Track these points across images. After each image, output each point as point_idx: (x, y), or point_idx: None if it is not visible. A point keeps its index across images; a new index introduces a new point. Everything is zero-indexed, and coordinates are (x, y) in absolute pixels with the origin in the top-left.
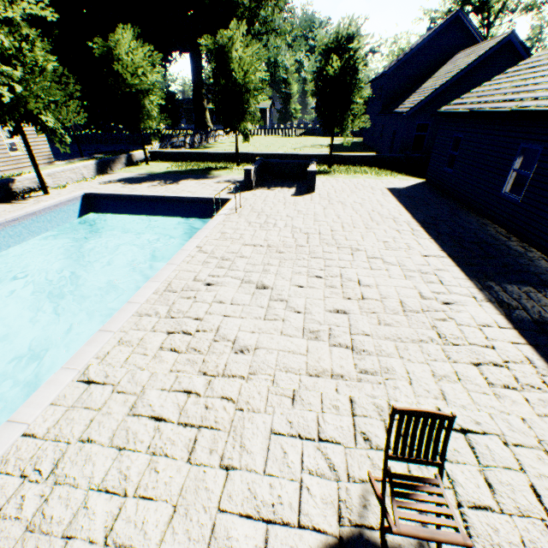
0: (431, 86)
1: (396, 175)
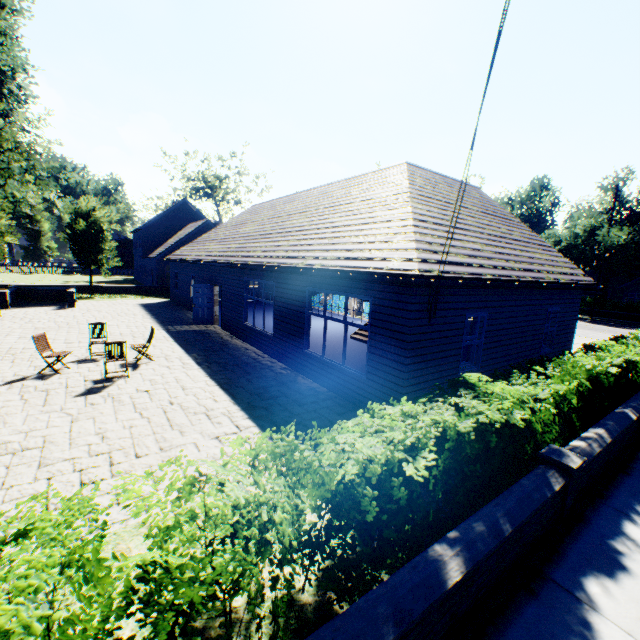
0: (171, 242)
1: (151, 298)
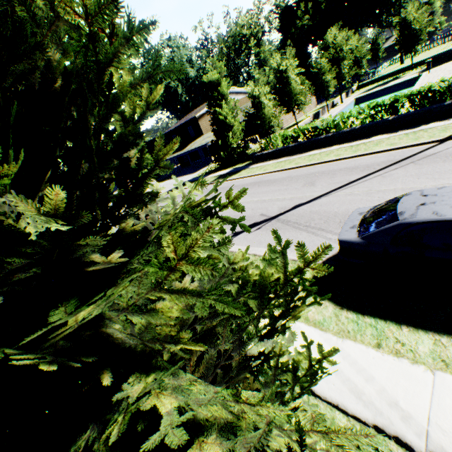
0: None
1: None
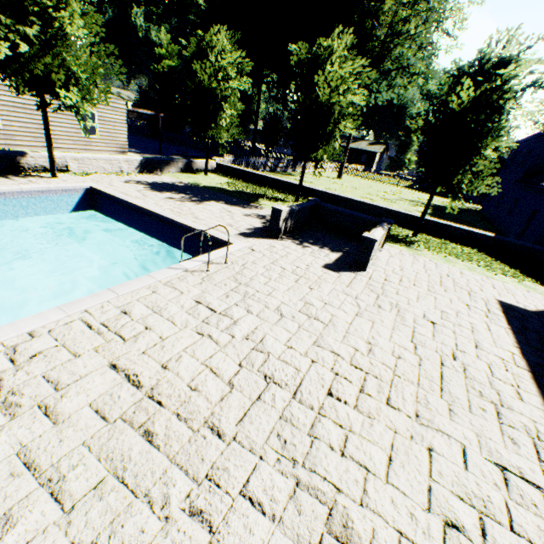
0: None
1: (523, 279)
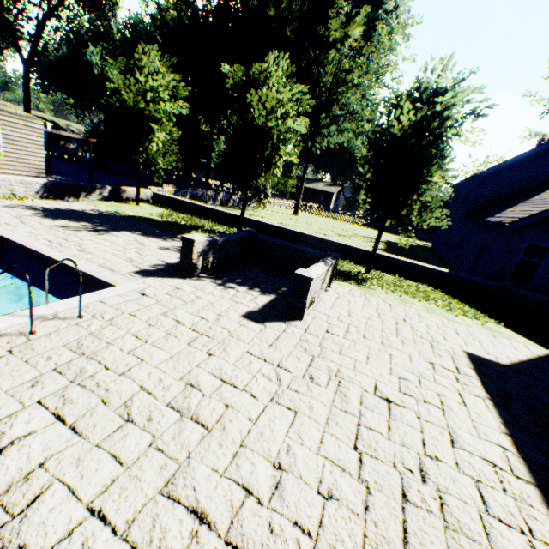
0: None
1: (486, 321)
